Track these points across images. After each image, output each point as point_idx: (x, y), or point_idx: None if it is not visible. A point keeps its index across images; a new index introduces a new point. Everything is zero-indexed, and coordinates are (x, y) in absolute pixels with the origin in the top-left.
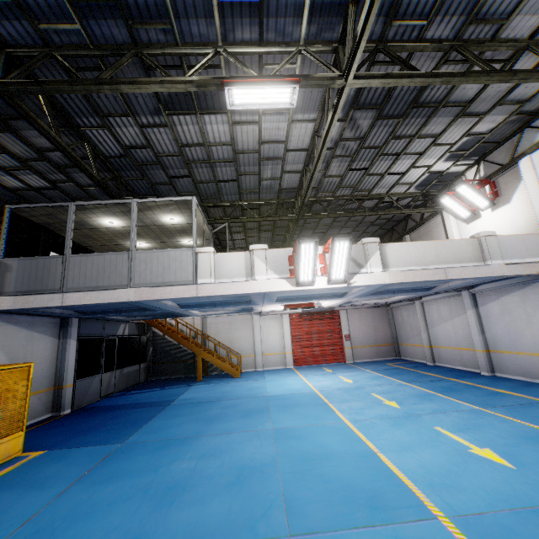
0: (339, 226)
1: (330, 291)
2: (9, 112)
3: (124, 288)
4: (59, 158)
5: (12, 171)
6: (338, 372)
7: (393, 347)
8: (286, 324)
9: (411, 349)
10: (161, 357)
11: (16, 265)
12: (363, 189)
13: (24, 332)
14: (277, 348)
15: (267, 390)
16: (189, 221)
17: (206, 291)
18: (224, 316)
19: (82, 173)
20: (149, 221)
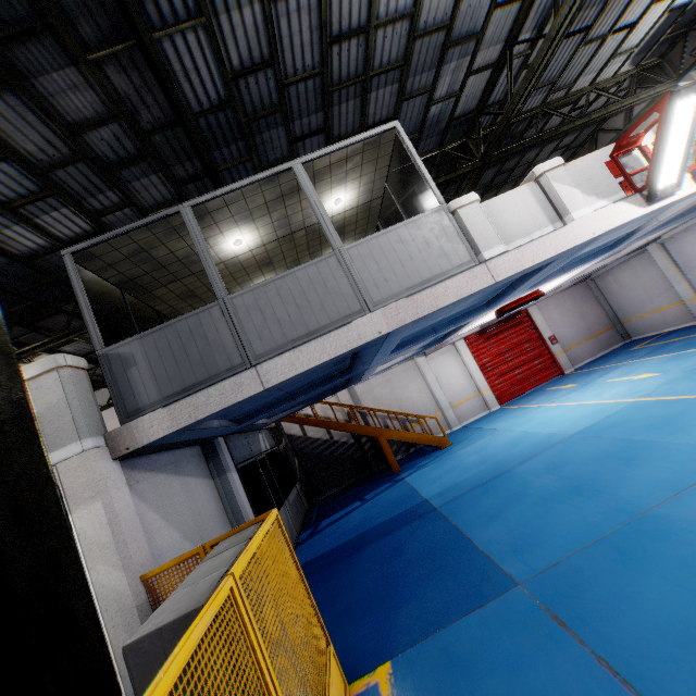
0: (499, 183)
1: (619, 234)
2: (6, 18)
3: (359, 317)
4: (108, 147)
5: (21, 210)
6: (591, 380)
7: (615, 330)
8: (466, 354)
9: (652, 319)
10: (314, 466)
11: (136, 351)
12: (562, 84)
13: (175, 481)
14: (467, 390)
15: (547, 432)
16: (360, 200)
17: (506, 268)
18: (376, 376)
19: (146, 178)
20: (298, 220)
